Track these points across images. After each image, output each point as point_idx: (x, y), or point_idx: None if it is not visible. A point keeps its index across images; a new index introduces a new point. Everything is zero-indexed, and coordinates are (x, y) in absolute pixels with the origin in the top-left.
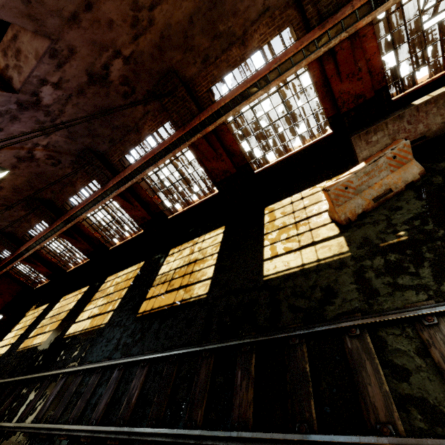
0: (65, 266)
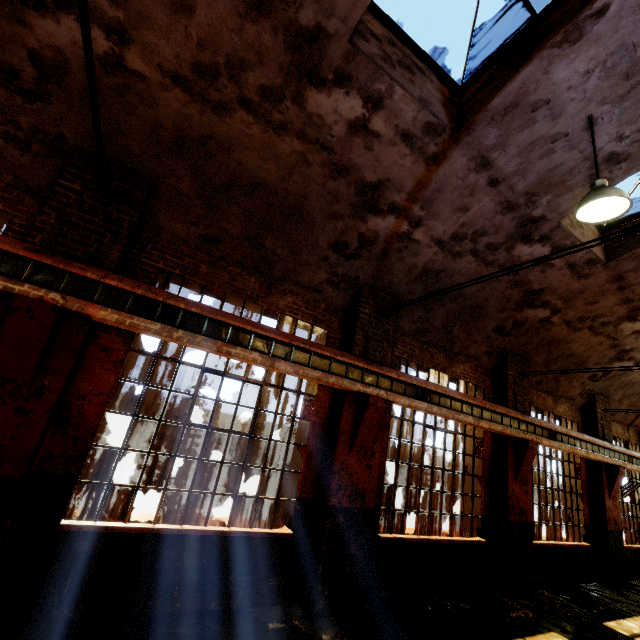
0: None
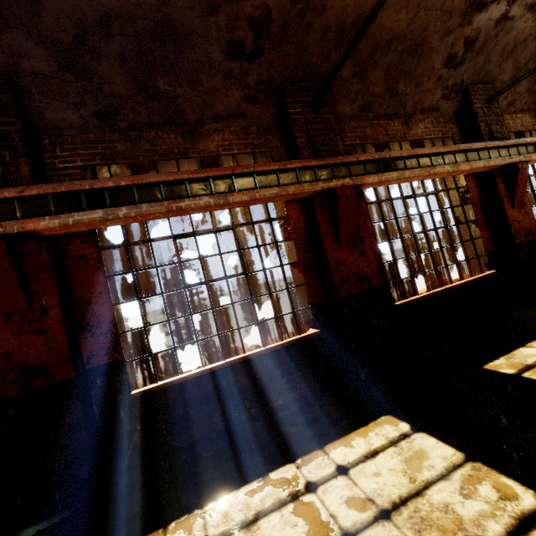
0: None
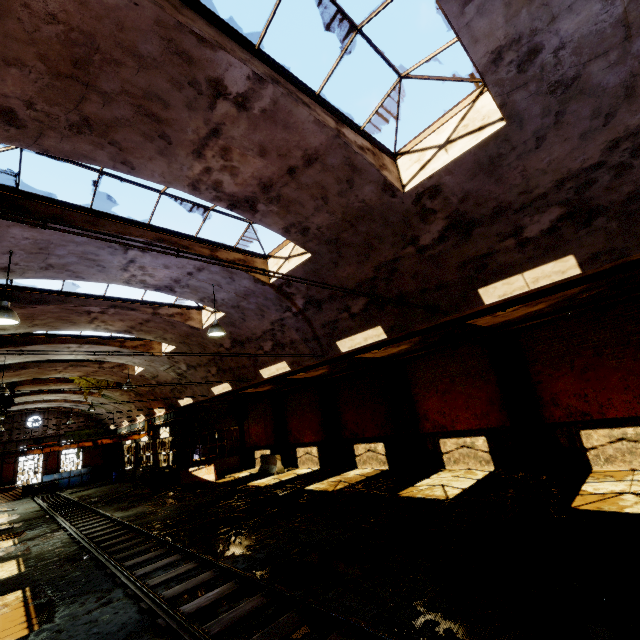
0: None
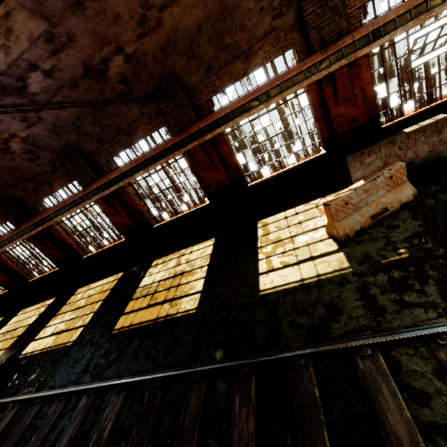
0: (28, 275)
